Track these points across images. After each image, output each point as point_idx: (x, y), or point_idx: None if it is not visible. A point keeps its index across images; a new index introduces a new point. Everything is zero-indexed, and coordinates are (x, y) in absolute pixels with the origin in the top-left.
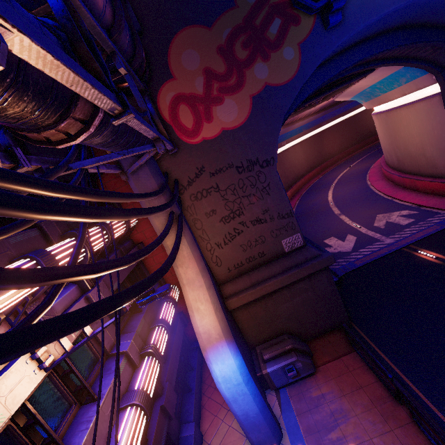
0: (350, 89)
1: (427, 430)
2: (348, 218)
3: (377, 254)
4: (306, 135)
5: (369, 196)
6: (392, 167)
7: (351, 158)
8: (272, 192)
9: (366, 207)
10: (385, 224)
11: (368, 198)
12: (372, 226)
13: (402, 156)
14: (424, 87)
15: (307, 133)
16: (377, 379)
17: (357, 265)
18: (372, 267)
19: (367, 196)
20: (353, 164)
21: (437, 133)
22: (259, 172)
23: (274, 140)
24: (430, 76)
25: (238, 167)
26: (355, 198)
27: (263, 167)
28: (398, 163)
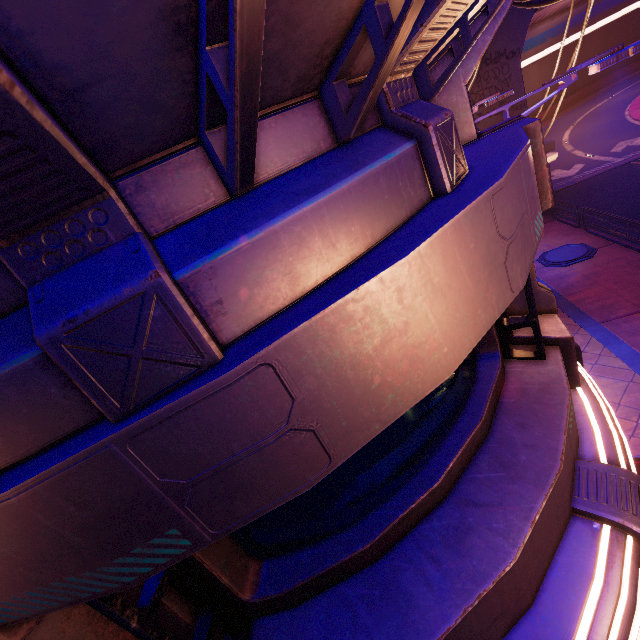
0: None
1: (592, 231)
2: (581, 152)
3: (602, 171)
4: (550, 47)
5: (619, 127)
6: None
7: (616, 87)
8: (511, 84)
9: (609, 138)
10: (623, 149)
11: (617, 129)
12: (607, 153)
13: None
14: None
15: (553, 43)
16: (567, 225)
17: (576, 182)
18: (591, 180)
19: (616, 127)
20: (615, 94)
21: None
22: (503, 64)
23: (524, 31)
24: None
25: (487, 60)
26: (600, 132)
27: (509, 59)
28: None
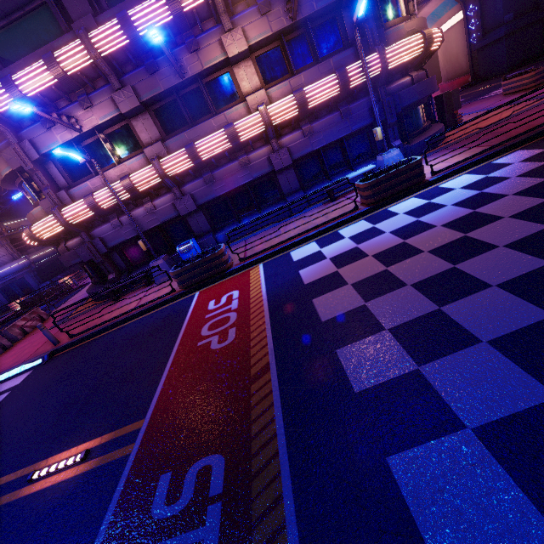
0: (419, 15)
1: None
2: None
3: None
4: None
5: None
6: (444, 81)
7: None
8: None
9: None
10: None
11: None
12: None
13: (448, 67)
14: (457, 13)
15: None
16: None
17: None
18: None
19: None
20: None
21: (463, 43)
22: None
23: None
24: (460, 5)
25: None
26: None
27: None
28: (447, 74)
